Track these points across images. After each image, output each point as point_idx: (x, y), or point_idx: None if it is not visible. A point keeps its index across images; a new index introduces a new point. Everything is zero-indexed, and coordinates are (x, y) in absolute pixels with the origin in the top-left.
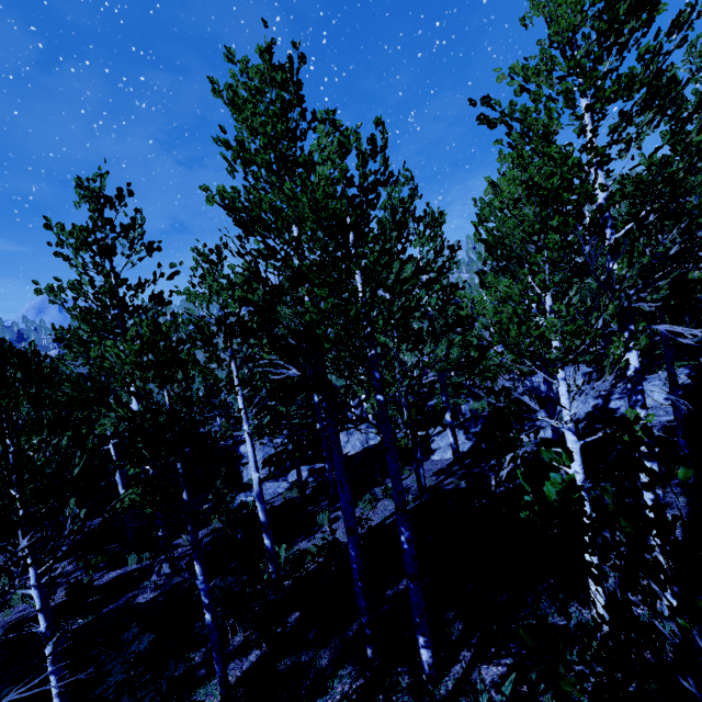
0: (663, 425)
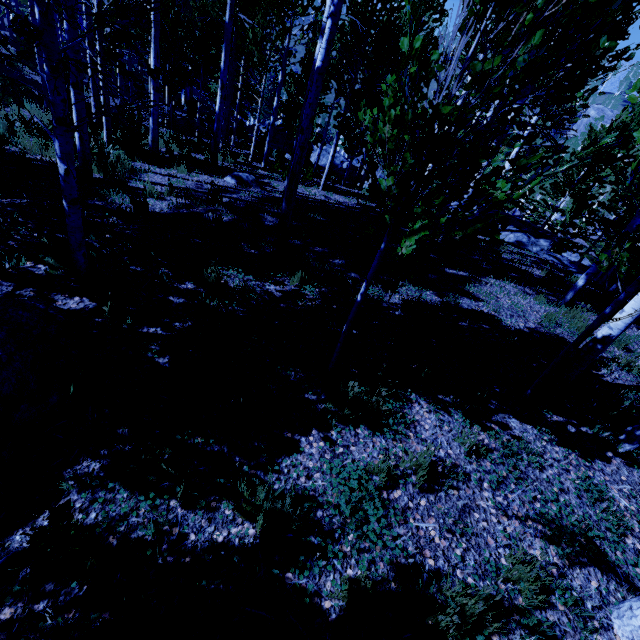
0: None
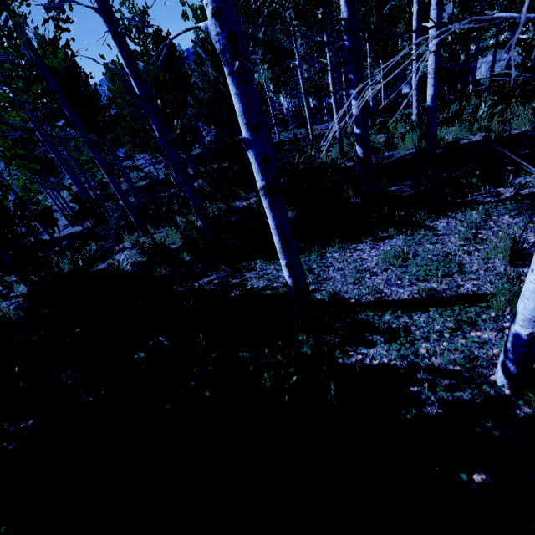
0: None
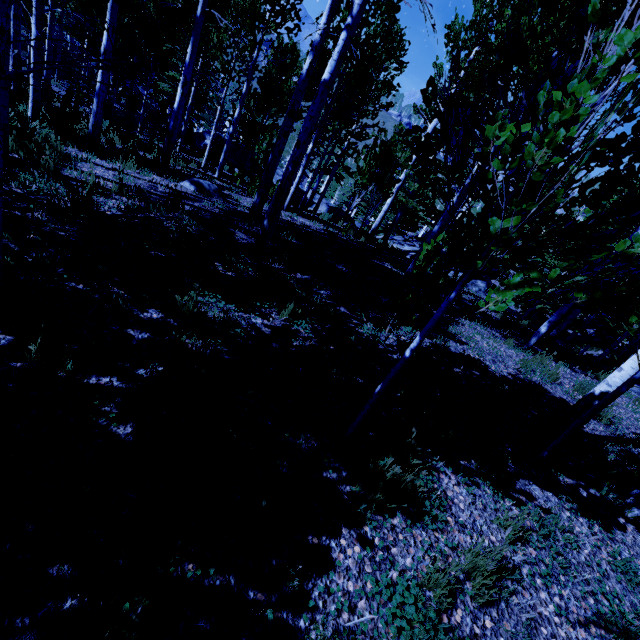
0: None
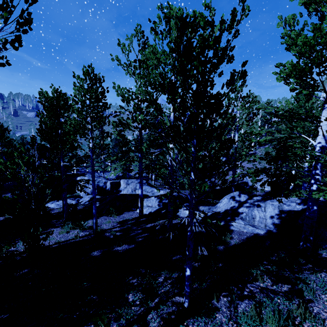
0: (249, 236)
